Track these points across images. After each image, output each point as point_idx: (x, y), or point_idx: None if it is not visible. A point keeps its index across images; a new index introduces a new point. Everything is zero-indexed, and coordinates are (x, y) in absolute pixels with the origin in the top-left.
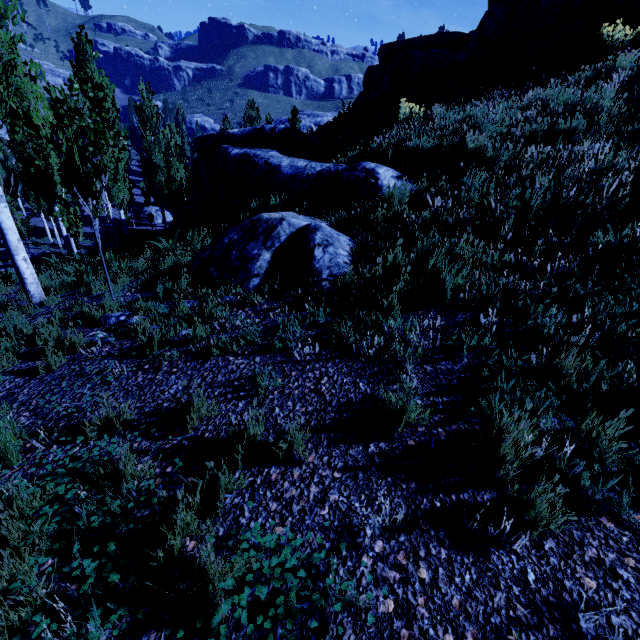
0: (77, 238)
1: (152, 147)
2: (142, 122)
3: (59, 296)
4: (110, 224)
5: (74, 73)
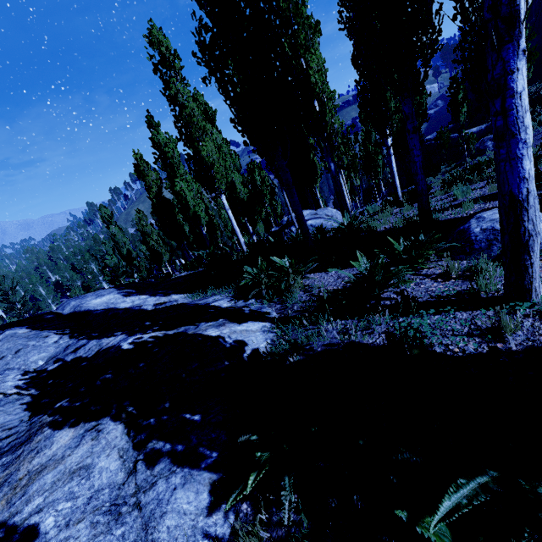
0: None
1: None
2: None
3: None
4: None
5: None
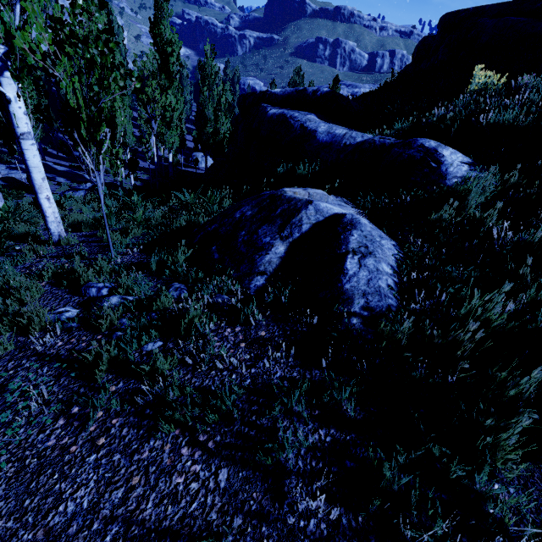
0: (134, 172)
1: (206, 101)
2: (202, 79)
3: (75, 238)
4: (165, 163)
5: (150, 29)
